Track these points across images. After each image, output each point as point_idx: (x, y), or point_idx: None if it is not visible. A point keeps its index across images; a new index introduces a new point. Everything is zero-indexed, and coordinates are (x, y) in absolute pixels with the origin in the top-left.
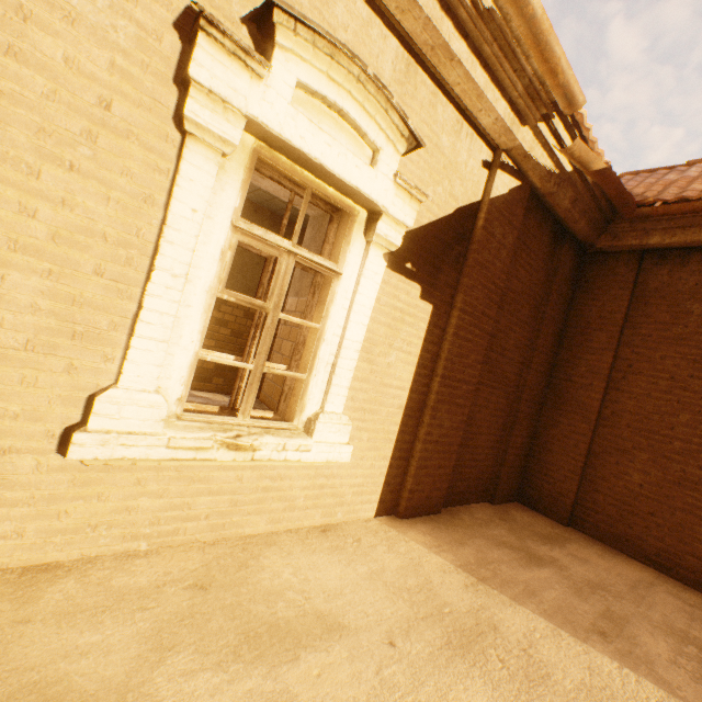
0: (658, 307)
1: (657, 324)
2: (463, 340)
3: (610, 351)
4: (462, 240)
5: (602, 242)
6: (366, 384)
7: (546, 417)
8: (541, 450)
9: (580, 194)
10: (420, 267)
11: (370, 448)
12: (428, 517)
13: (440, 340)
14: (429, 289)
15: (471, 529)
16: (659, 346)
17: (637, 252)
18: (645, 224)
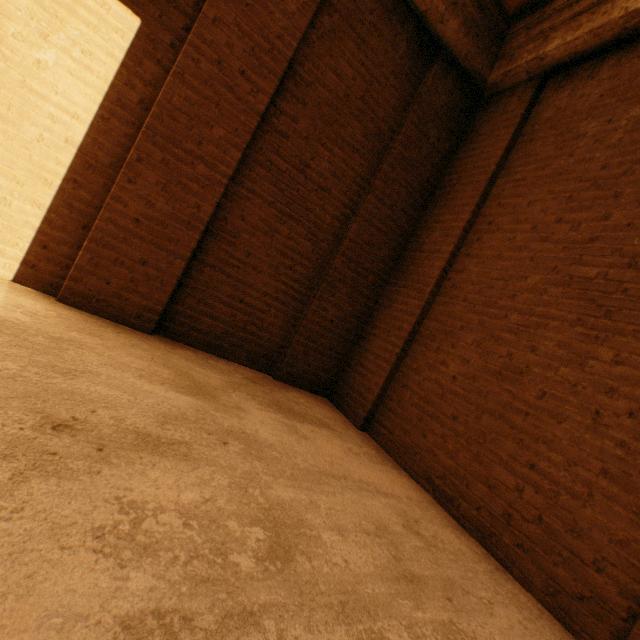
0: (545, 141)
1: (537, 162)
2: (198, 95)
3: (470, 206)
4: None
5: (496, 73)
6: None
7: (385, 297)
8: (367, 336)
9: None
10: None
11: None
12: (115, 323)
13: (161, 84)
14: None
15: (161, 351)
16: (532, 189)
17: (537, 78)
18: (544, 24)
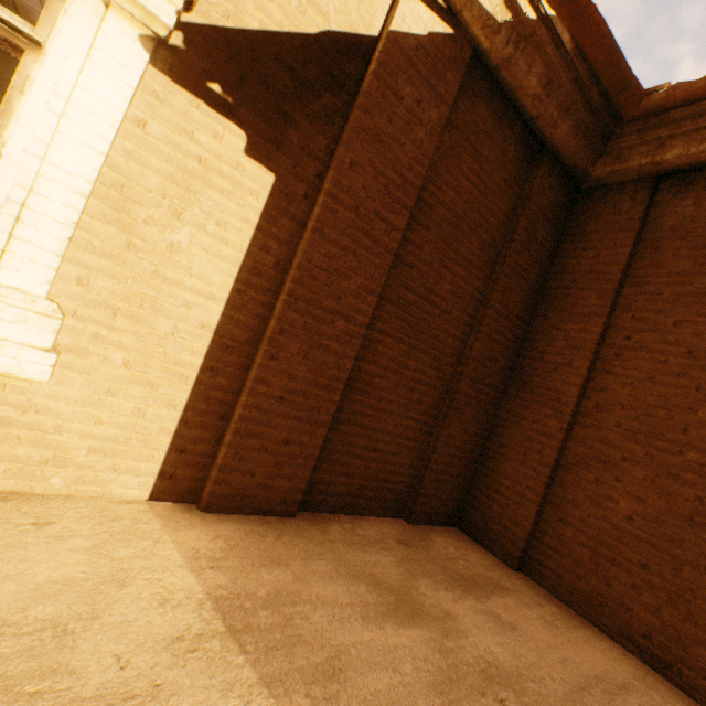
0: (676, 252)
1: (673, 275)
2: (336, 247)
3: (600, 317)
4: (339, 89)
5: (600, 169)
6: (118, 265)
7: (507, 410)
8: (494, 456)
9: (555, 70)
10: (245, 100)
11: (132, 379)
12: (262, 517)
13: (295, 239)
14: (267, 145)
15: (326, 546)
16: (674, 306)
17: (650, 179)
18: (660, 130)
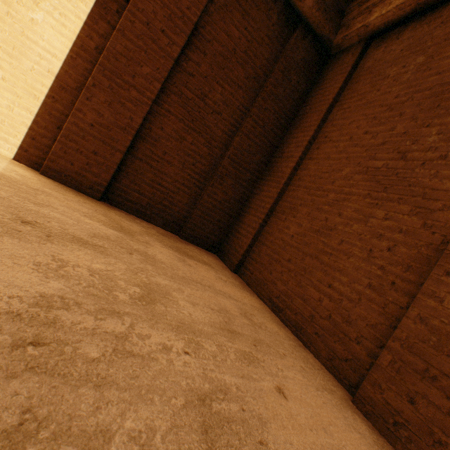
0: (365, 82)
1: (358, 96)
2: (133, 44)
3: (314, 126)
4: None
5: (338, 37)
6: (1, 23)
7: (257, 188)
8: (244, 214)
9: None
10: None
11: (7, 89)
12: (76, 191)
13: (110, 37)
14: None
15: (103, 209)
16: (353, 114)
17: (364, 40)
18: (369, 2)
